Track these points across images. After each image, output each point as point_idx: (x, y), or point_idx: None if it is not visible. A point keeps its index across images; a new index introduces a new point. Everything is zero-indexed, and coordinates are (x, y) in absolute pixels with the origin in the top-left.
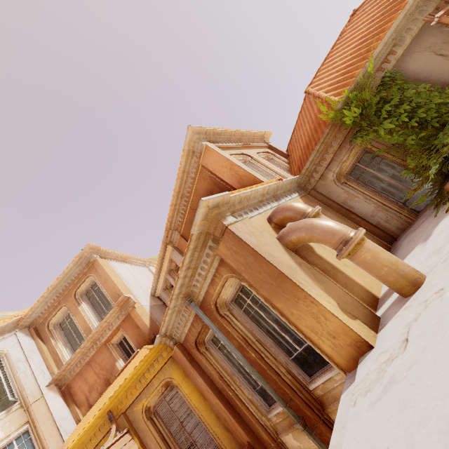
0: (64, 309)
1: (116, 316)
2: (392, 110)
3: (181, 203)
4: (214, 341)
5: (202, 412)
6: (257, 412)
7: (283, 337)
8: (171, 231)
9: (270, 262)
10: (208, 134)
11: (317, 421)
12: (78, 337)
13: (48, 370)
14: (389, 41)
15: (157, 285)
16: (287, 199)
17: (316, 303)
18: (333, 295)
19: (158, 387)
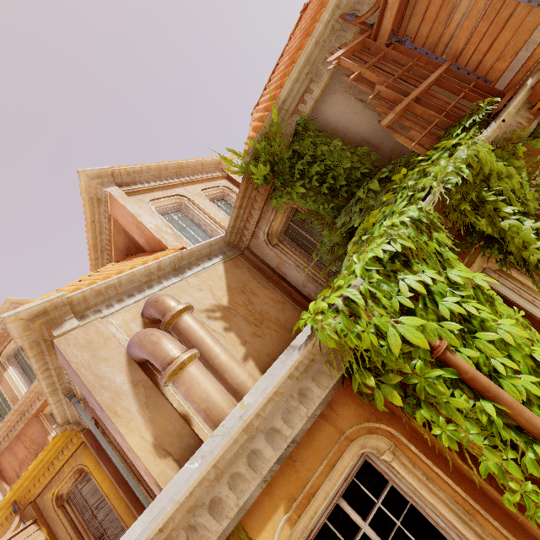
0: None
1: None
2: (306, 169)
3: (104, 256)
4: None
5: (113, 501)
6: None
7: None
8: None
9: (89, 389)
10: (117, 175)
11: None
12: (8, 406)
13: None
14: (302, 75)
15: None
16: (199, 269)
17: (126, 440)
18: (158, 424)
19: (69, 474)
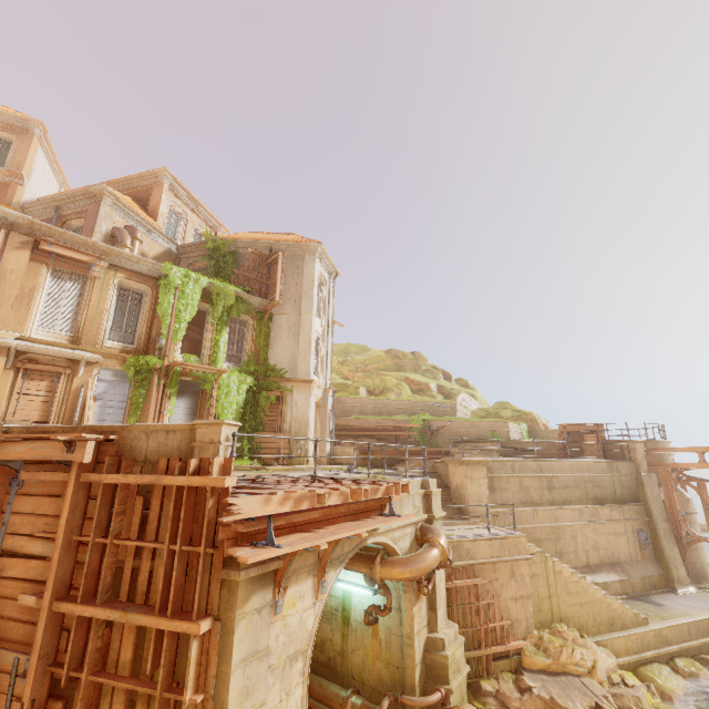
0: None
1: None
2: (221, 262)
3: (126, 185)
4: None
5: None
6: None
7: None
8: None
9: (97, 222)
10: (175, 181)
11: None
12: None
13: None
14: (250, 244)
15: None
16: (156, 240)
17: None
18: None
19: None
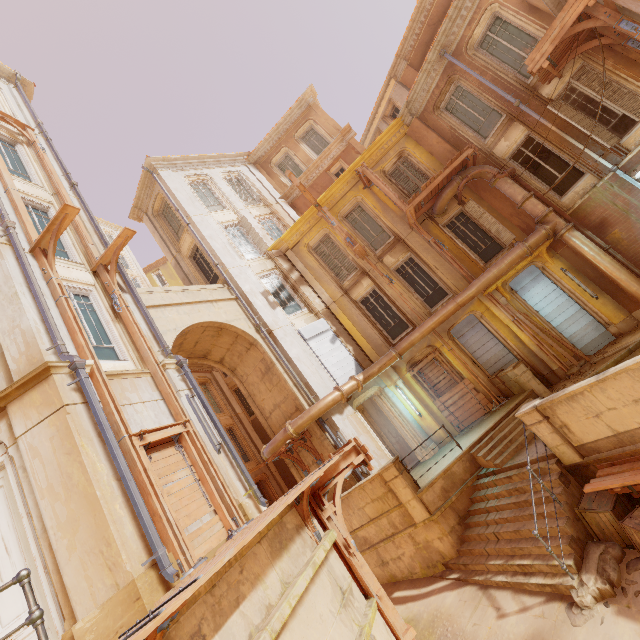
0: (284, 150)
1: (338, 147)
2: None
3: (418, 20)
4: (448, 107)
5: (429, 164)
6: (477, 141)
7: (515, 55)
8: (399, 61)
9: None
10: None
11: (529, 98)
12: (297, 173)
13: (277, 191)
14: None
15: (365, 140)
16: None
17: None
18: None
19: (393, 155)
